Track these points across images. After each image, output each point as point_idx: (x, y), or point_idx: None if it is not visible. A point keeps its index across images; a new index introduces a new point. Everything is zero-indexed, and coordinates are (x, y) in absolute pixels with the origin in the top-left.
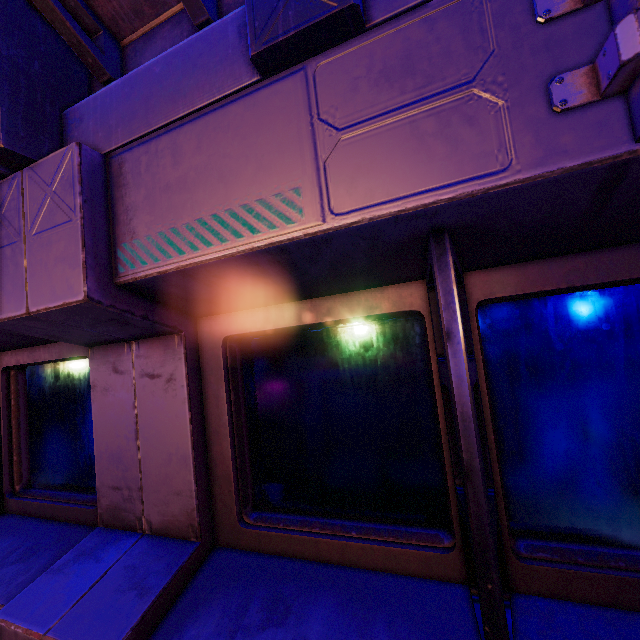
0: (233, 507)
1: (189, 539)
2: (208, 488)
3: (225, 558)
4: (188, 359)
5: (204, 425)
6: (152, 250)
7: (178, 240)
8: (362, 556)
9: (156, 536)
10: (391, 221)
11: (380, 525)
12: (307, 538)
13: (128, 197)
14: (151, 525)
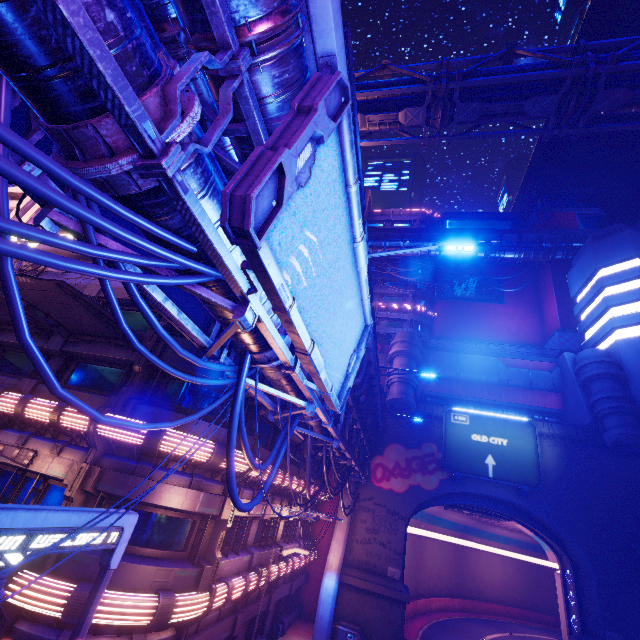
0: None
1: None
2: None
3: None
4: None
5: None
6: None
7: None
8: None
9: None
10: (14, 465)
11: None
12: None
13: None
14: None
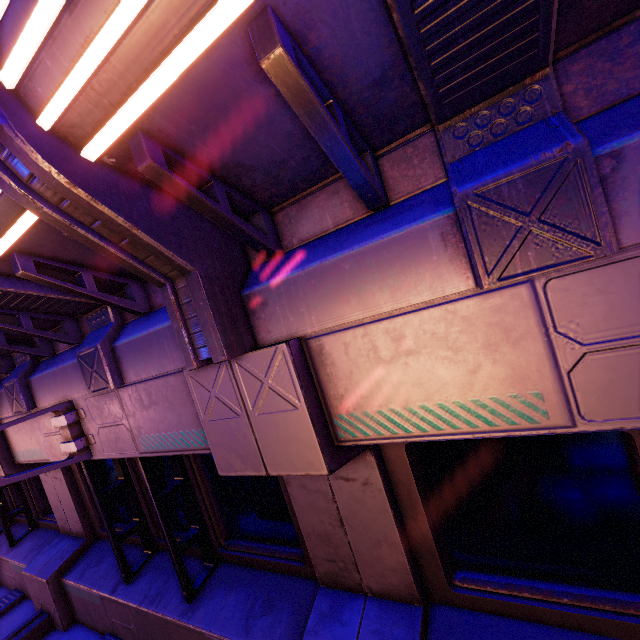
0: (442, 576)
1: (412, 603)
2: (415, 561)
3: (446, 616)
4: (379, 466)
5: (400, 513)
6: (373, 424)
7: (401, 419)
8: (583, 623)
9: (379, 599)
10: None
11: (588, 591)
12: (523, 605)
13: (335, 376)
14: (371, 590)
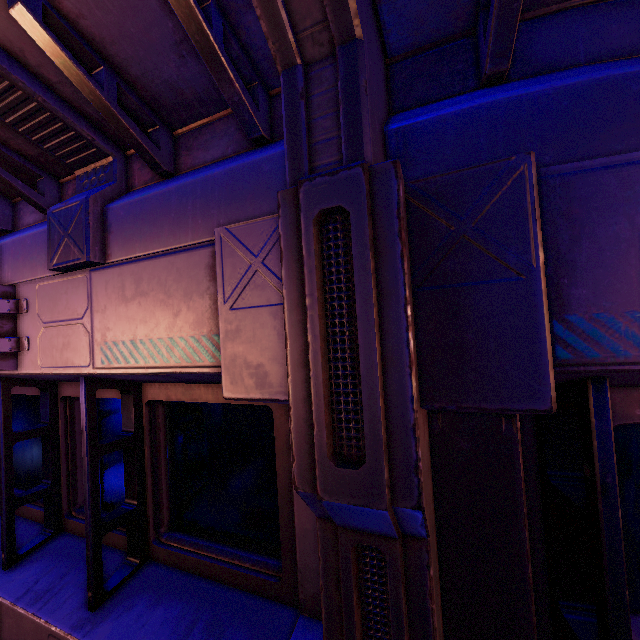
0: None
1: None
2: None
3: None
4: None
5: None
6: None
7: None
8: (26, 512)
9: None
10: None
11: None
12: None
13: None
14: None
